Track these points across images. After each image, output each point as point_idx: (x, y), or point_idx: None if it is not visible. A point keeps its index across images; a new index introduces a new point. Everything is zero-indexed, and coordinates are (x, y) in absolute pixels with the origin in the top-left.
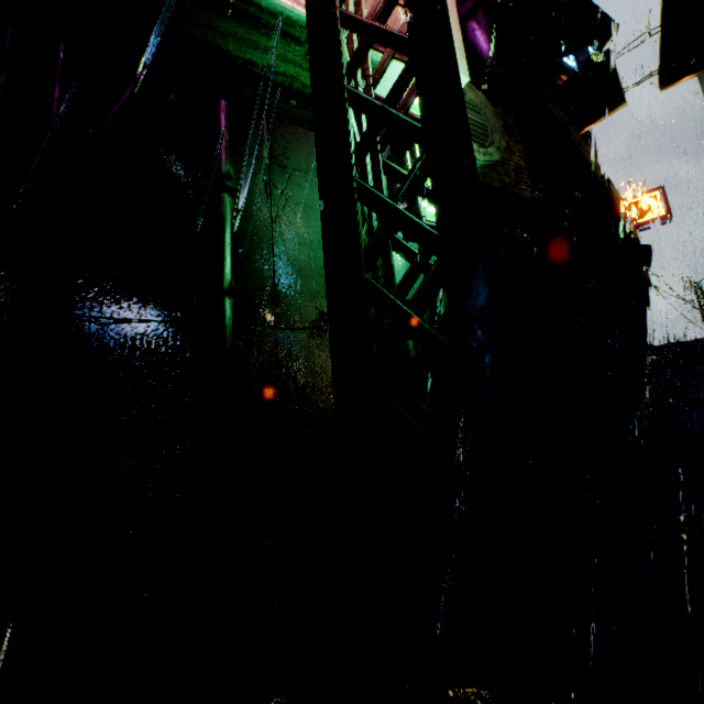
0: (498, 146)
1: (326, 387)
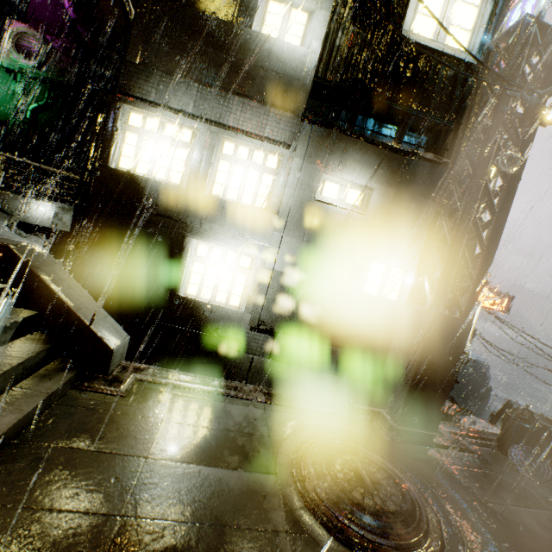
0: (40, 59)
1: None
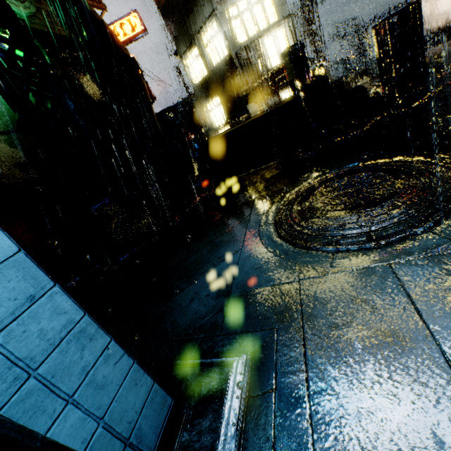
0: (31, 1)
1: (14, 166)
